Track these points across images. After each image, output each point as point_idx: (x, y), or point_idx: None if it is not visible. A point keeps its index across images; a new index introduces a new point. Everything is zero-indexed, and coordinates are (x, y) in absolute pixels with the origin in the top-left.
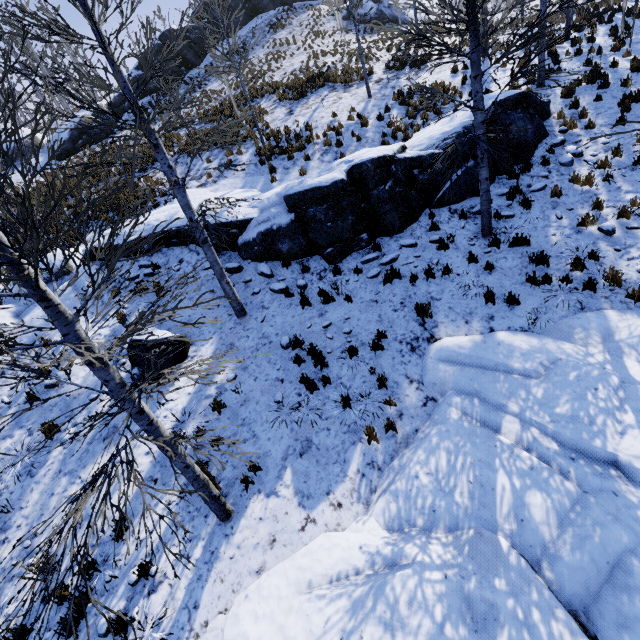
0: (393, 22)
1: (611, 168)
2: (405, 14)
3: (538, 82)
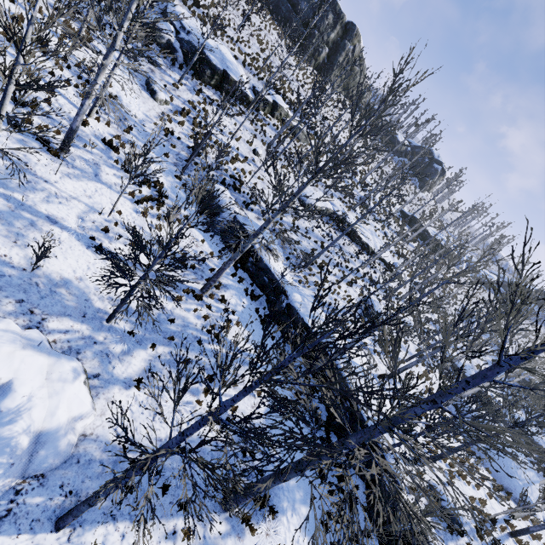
0: None
1: None
2: None
3: None
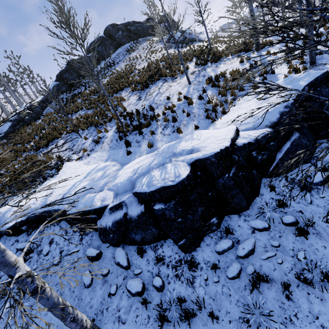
0: (192, 41)
1: None
2: (198, 36)
3: (310, 62)
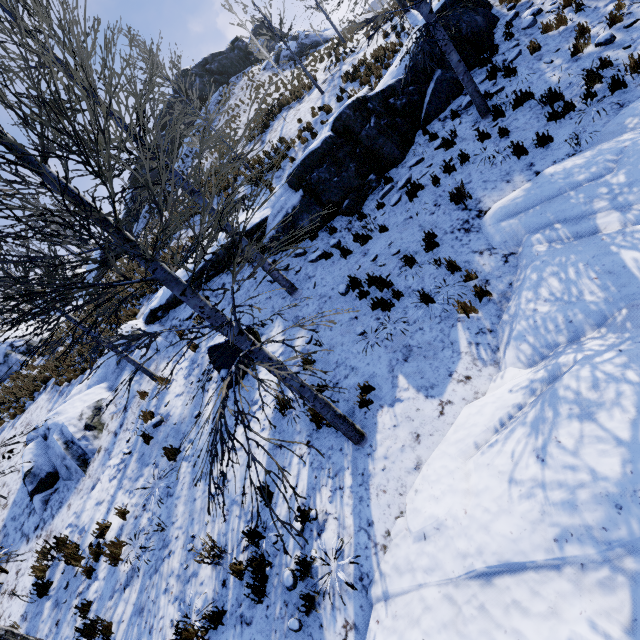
0: (315, 46)
1: (577, 1)
2: (322, 35)
3: None
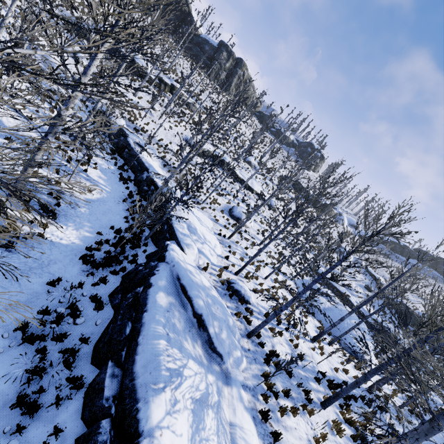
0: None
1: None
2: None
3: None
